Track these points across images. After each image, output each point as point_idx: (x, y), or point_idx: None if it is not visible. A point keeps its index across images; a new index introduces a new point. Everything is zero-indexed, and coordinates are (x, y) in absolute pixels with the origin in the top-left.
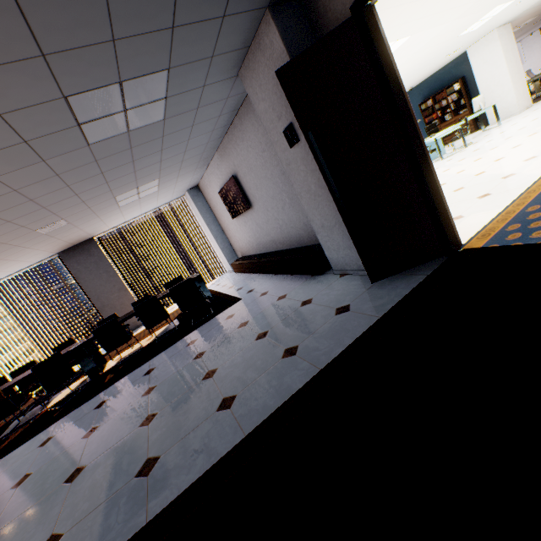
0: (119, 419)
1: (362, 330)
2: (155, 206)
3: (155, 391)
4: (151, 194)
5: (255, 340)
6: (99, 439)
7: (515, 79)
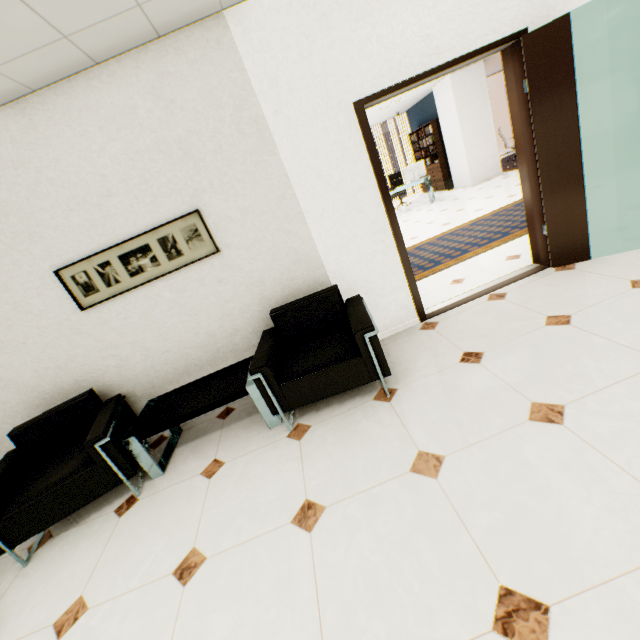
0: None
1: None
2: None
3: None
4: None
5: None
6: None
7: (473, 142)
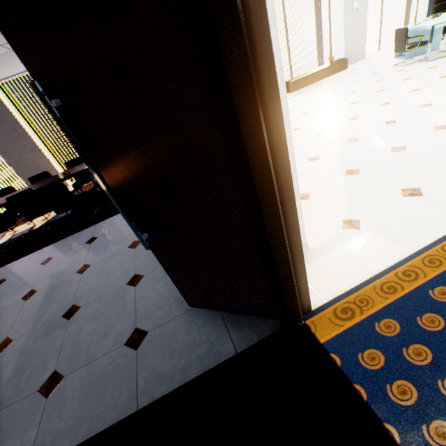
0: None
1: (108, 419)
2: None
3: None
4: None
5: (62, 316)
6: None
7: None
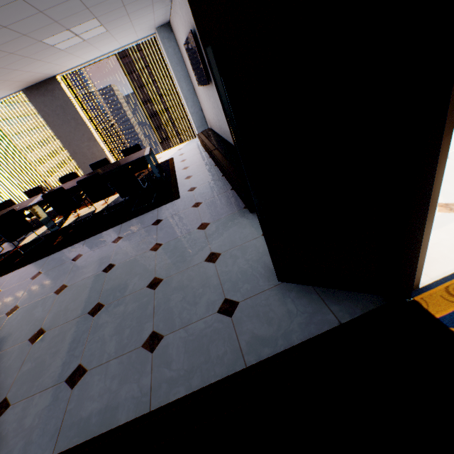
0: (29, 312)
1: (218, 373)
2: (118, 46)
3: (62, 295)
4: (101, 35)
5: (147, 286)
6: (8, 329)
7: None
